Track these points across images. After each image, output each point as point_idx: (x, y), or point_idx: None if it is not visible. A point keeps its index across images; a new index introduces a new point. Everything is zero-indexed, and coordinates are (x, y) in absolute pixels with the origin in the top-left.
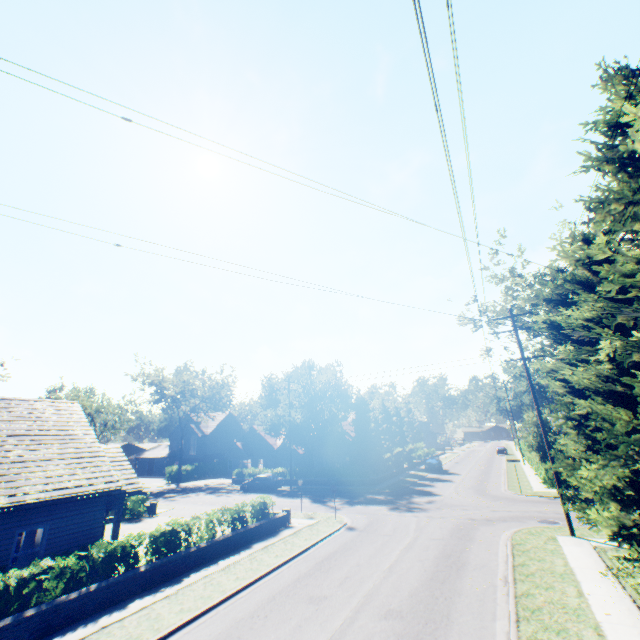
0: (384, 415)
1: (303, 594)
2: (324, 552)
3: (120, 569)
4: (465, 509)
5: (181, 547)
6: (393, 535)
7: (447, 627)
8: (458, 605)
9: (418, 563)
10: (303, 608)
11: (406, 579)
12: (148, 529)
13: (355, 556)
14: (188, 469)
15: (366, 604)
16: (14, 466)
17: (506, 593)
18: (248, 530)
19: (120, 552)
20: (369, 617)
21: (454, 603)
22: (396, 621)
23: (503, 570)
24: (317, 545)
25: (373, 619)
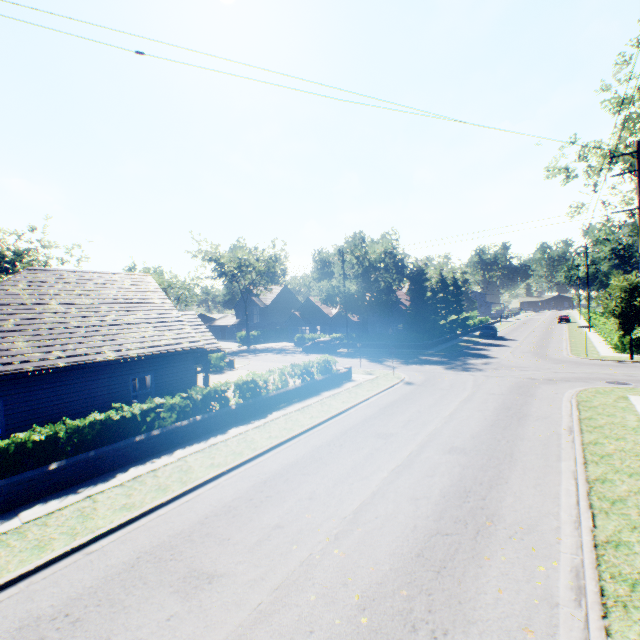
0: (441, 285)
1: (371, 431)
2: (386, 401)
3: (216, 407)
4: (524, 370)
5: (261, 393)
6: (450, 390)
7: (510, 464)
8: (521, 448)
9: (478, 413)
10: (372, 441)
11: (467, 425)
12: (231, 379)
13: (415, 405)
14: (255, 335)
15: (430, 442)
16: (112, 328)
17: (571, 441)
18: (316, 382)
19: (213, 395)
20: (434, 451)
21: (516, 446)
22: (460, 456)
23: (567, 422)
24: (378, 395)
25: (438, 453)
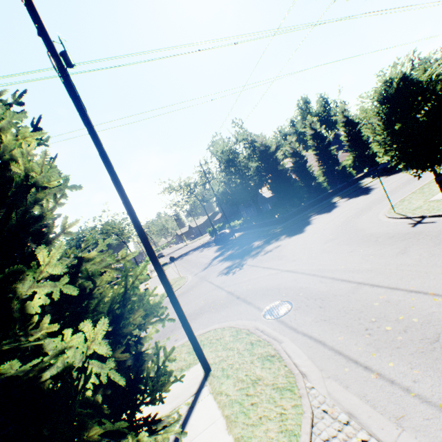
0: (315, 140)
1: None
2: None
3: None
4: (264, 268)
5: None
6: None
7: None
8: None
9: None
10: None
11: None
12: None
13: None
14: (219, 226)
15: None
16: None
17: None
18: None
19: None
20: None
21: None
22: None
23: None
24: None
25: None
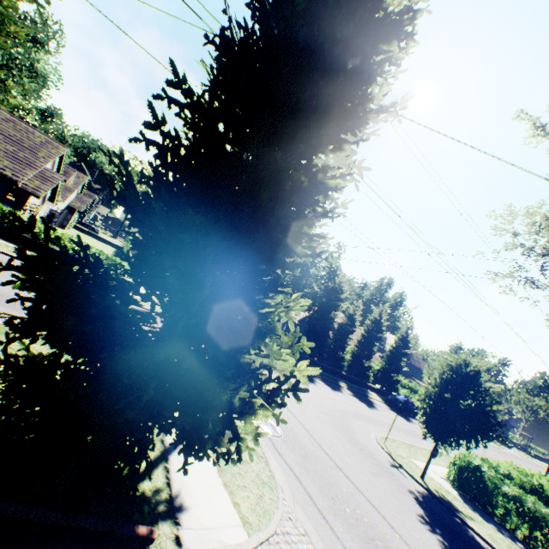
0: (374, 324)
1: None
2: None
3: None
4: None
5: None
6: None
7: None
8: None
9: None
10: None
11: None
12: None
13: None
14: None
15: None
16: None
17: None
18: None
19: None
20: None
21: None
22: None
23: None
24: None
25: None
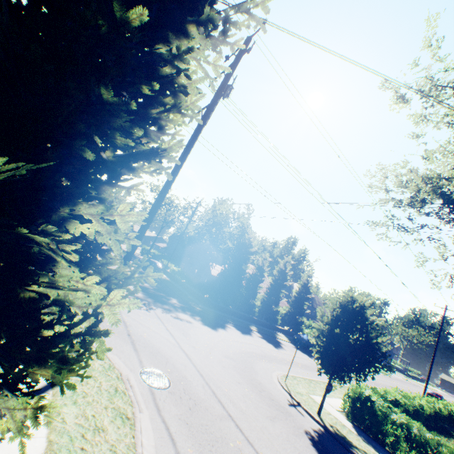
0: (280, 274)
1: None
2: None
3: None
4: (167, 330)
5: None
6: None
7: None
8: None
9: None
10: None
11: None
12: None
13: None
14: (155, 253)
15: None
16: None
17: None
18: None
19: None
20: None
21: None
22: None
23: None
24: None
25: None
